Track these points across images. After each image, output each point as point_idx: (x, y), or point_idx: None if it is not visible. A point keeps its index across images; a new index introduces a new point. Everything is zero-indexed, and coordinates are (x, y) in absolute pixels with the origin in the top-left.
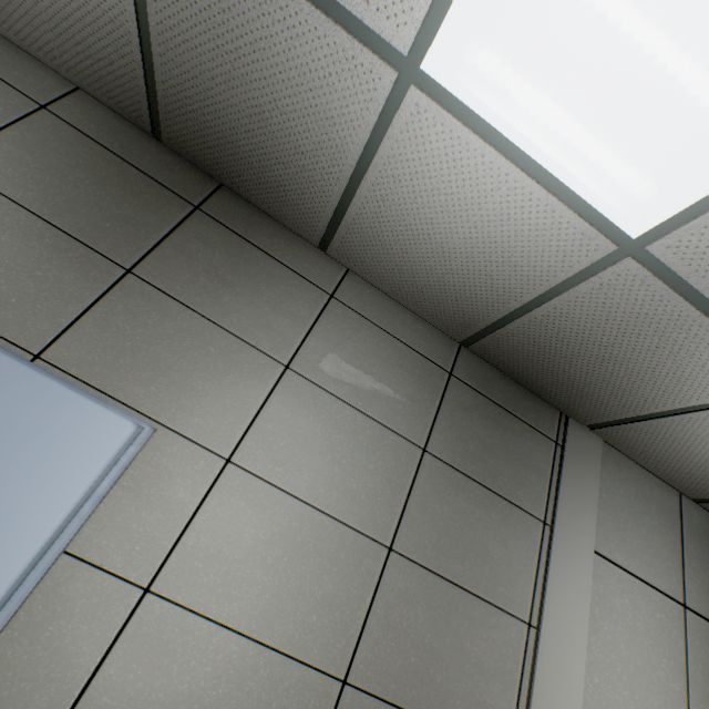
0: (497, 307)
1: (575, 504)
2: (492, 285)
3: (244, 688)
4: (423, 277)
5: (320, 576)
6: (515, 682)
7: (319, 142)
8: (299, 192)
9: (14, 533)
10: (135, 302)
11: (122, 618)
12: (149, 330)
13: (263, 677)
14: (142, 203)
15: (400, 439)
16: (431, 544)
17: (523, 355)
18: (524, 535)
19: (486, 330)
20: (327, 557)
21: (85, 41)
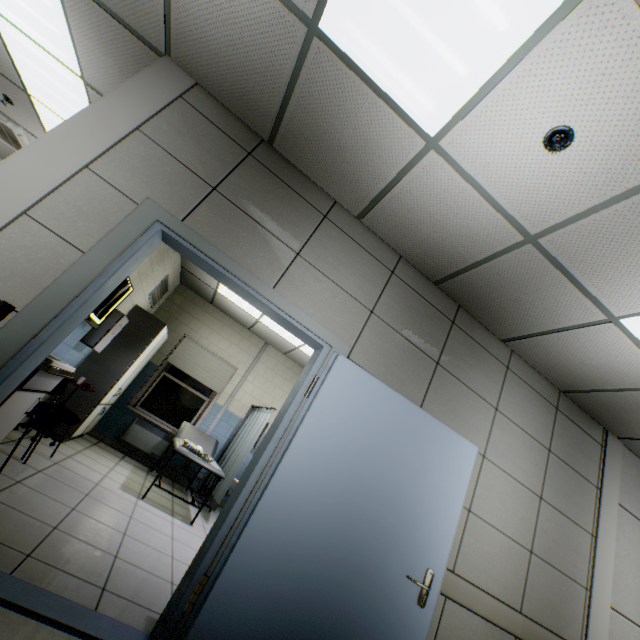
0: (597, 385)
1: (610, 479)
2: (601, 378)
3: (501, 550)
4: (560, 366)
5: (518, 508)
6: (587, 559)
7: (543, 317)
8: (511, 323)
9: (457, 490)
10: (442, 380)
11: (464, 520)
12: (449, 394)
13: (506, 547)
14: (434, 323)
15: (539, 444)
16: (554, 496)
17: (598, 403)
18: (589, 493)
19: (582, 390)
20: (520, 500)
21: (432, 253)
